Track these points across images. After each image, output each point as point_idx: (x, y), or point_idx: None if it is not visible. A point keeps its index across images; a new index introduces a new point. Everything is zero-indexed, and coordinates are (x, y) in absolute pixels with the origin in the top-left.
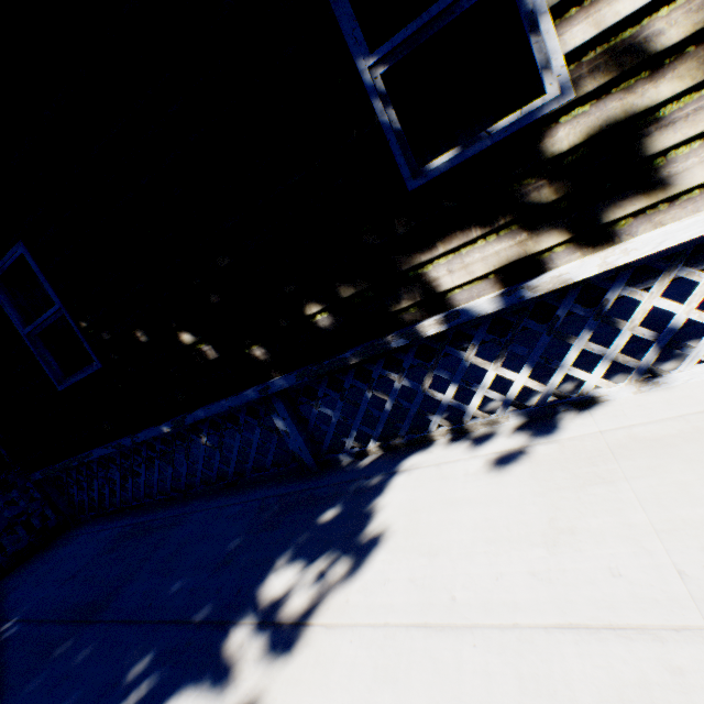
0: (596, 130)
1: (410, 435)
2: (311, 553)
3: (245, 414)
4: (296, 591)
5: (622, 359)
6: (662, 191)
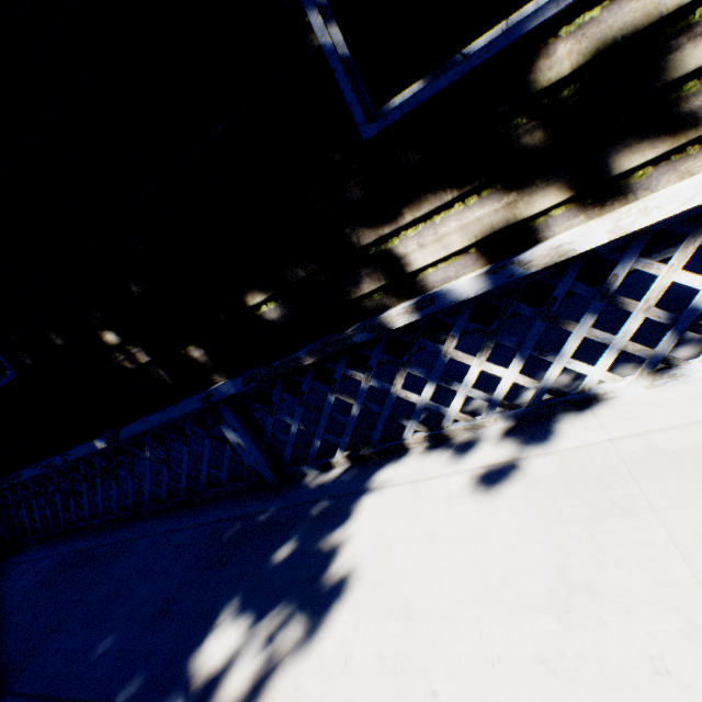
0: (608, 44)
1: (383, 442)
2: (261, 606)
3: (191, 424)
4: (237, 664)
5: (631, 347)
6: (693, 128)
